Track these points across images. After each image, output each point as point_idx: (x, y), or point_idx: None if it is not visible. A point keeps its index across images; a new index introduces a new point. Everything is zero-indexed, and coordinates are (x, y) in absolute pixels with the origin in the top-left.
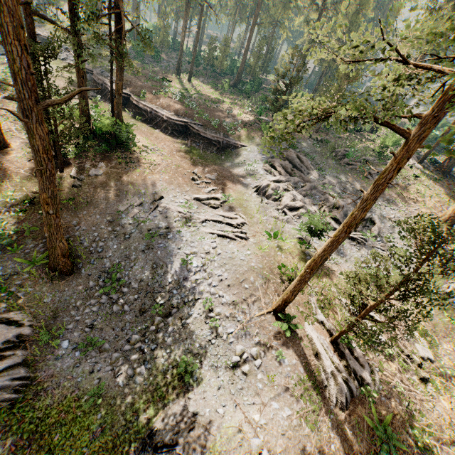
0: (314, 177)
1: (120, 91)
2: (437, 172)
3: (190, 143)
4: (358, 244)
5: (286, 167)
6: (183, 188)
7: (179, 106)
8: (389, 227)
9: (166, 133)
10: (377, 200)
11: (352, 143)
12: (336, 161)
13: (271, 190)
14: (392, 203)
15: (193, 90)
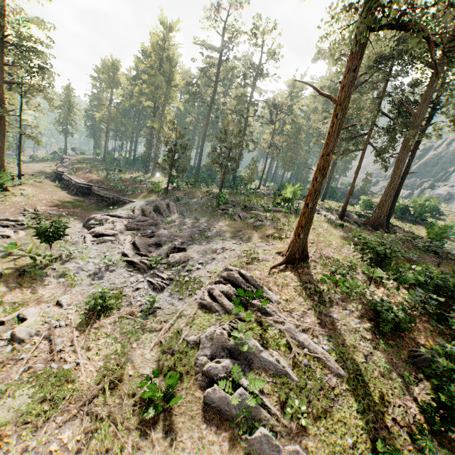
0: (171, 218)
1: (1, 148)
2: (366, 226)
3: (83, 200)
4: (137, 271)
5: (146, 210)
6: (3, 214)
7: (99, 178)
8: (207, 258)
9: (71, 193)
10: (223, 236)
11: (250, 199)
12: (213, 209)
13: (92, 221)
14: (240, 238)
15: (144, 178)
